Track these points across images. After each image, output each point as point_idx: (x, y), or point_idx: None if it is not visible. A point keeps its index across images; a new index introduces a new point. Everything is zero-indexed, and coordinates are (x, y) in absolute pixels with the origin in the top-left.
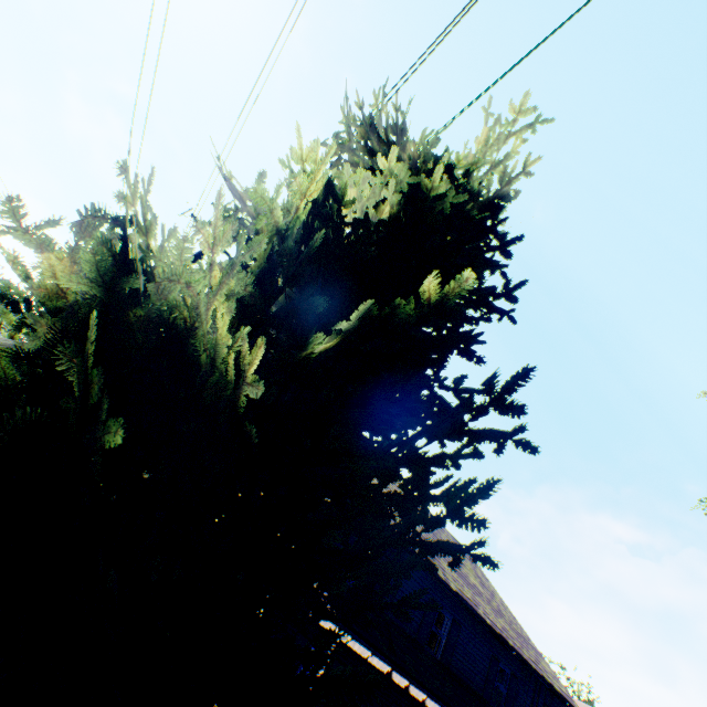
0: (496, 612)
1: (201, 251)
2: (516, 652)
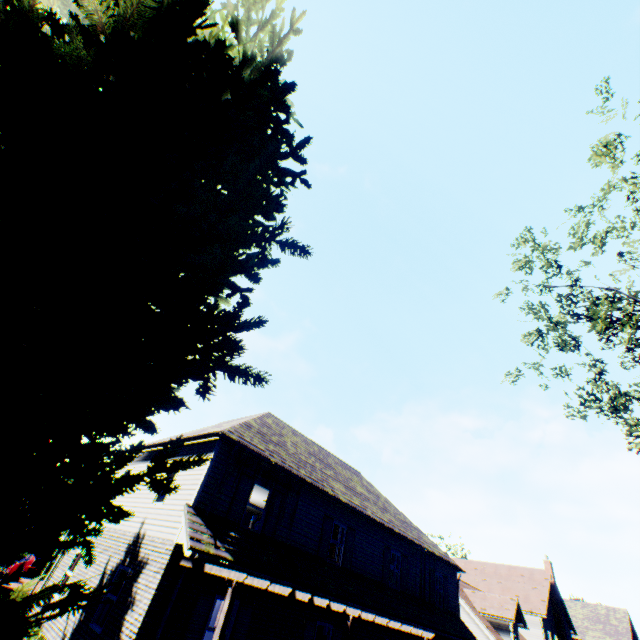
0: (383, 510)
1: None
2: (402, 536)
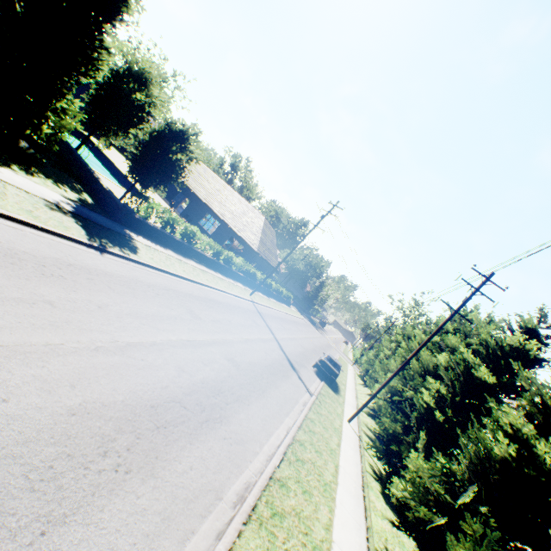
0: None
1: (468, 297)
2: None
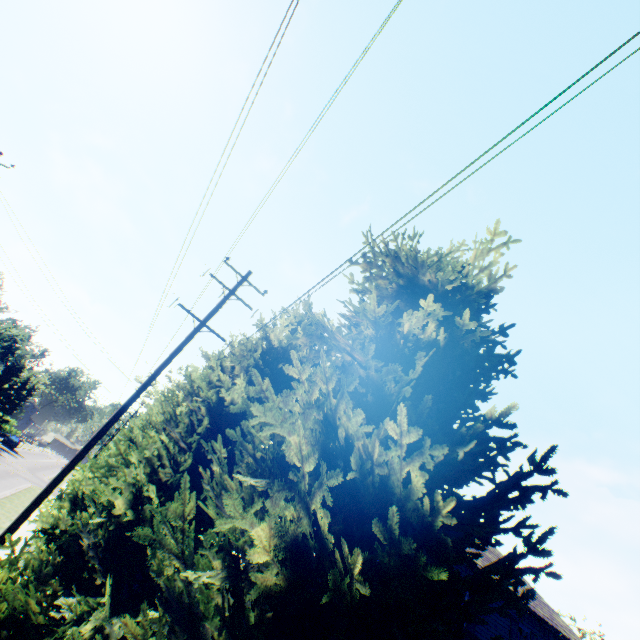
0: None
1: (221, 301)
2: (531, 611)
